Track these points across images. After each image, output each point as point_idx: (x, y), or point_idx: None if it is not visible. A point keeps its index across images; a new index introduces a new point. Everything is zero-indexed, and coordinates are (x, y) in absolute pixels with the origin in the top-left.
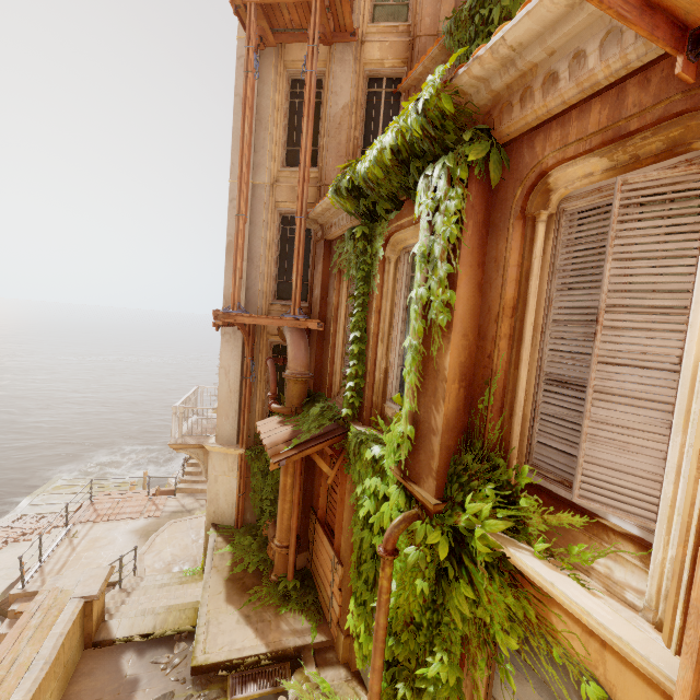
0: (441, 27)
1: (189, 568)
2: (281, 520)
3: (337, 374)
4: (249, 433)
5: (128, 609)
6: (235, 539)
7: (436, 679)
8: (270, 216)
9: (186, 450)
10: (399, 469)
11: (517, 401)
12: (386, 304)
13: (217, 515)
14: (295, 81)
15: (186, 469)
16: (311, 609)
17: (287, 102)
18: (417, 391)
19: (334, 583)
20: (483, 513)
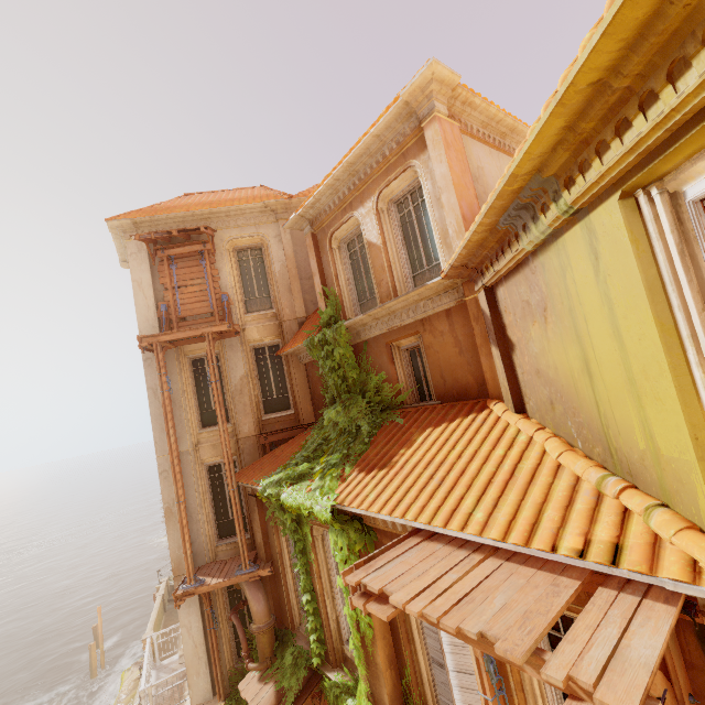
0: (298, 314)
1: None
2: None
3: (295, 608)
4: (224, 679)
5: None
6: None
7: None
8: (199, 473)
9: None
10: None
11: (423, 676)
12: (324, 570)
13: None
14: (196, 361)
15: None
16: None
17: (192, 378)
18: (367, 671)
19: None
20: None
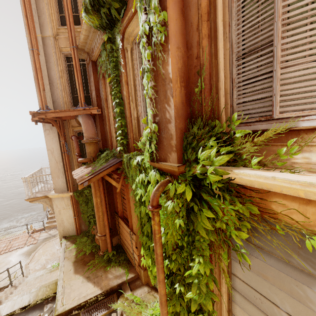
0: None
1: (55, 263)
2: (98, 222)
3: (114, 136)
4: (74, 183)
5: (14, 296)
6: (77, 241)
7: (198, 274)
8: (58, 56)
9: (37, 200)
10: (153, 160)
11: (220, 80)
12: (130, 78)
13: (65, 231)
14: None
15: (49, 216)
16: (124, 263)
17: None
18: (154, 103)
19: (133, 245)
20: (212, 156)
